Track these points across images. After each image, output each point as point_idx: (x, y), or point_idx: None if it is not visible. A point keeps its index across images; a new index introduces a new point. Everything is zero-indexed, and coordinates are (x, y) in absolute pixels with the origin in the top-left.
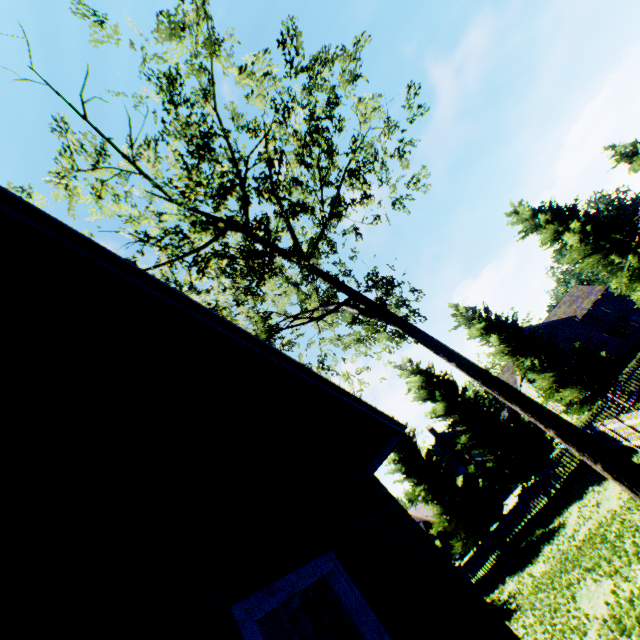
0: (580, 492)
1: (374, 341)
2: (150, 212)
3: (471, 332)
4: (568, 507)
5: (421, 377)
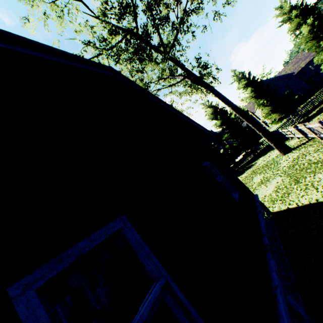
0: (265, 153)
1: (193, 93)
2: (86, 25)
3: (239, 86)
4: (259, 158)
5: (212, 109)
